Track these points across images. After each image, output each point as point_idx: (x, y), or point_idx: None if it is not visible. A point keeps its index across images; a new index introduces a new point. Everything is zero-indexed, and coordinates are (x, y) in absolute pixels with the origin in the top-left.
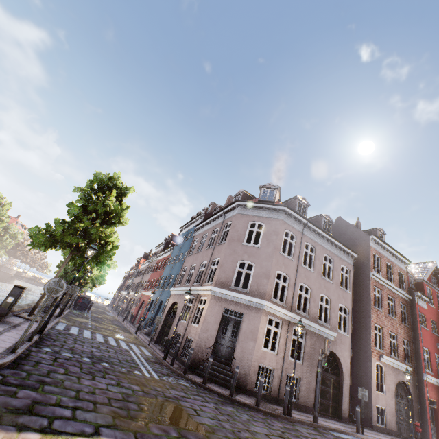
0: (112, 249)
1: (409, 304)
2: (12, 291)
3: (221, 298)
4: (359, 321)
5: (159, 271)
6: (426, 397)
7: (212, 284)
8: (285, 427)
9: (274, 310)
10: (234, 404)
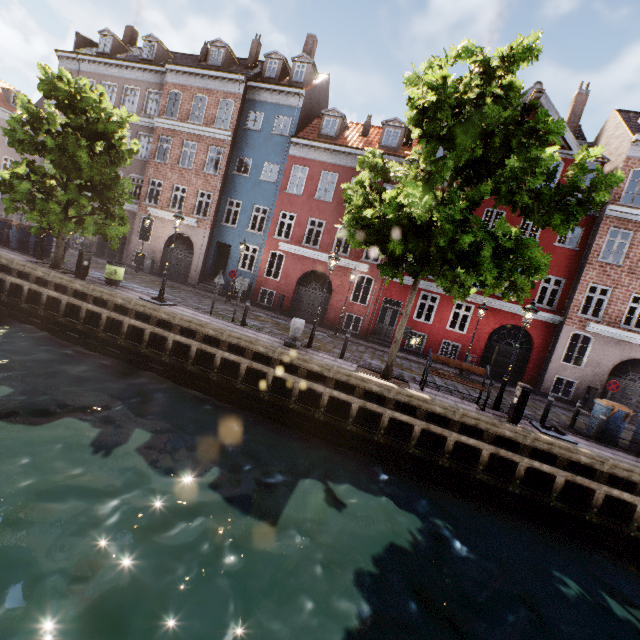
0: None
1: None
2: None
3: None
4: None
5: None
6: None
7: None
8: None
9: None
10: None
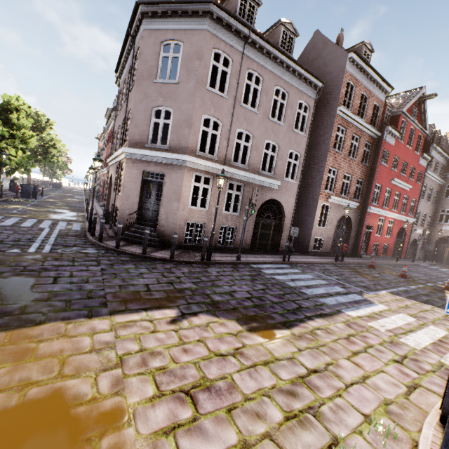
0: None
1: (375, 143)
2: None
3: (138, 161)
4: (315, 167)
5: (110, 145)
6: (364, 225)
7: (126, 145)
8: (191, 272)
9: (200, 165)
10: (144, 260)
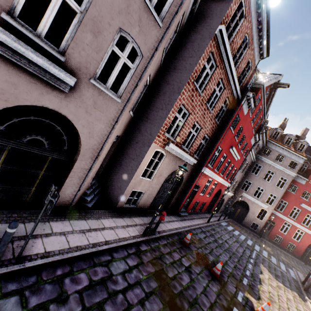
0: None
1: (233, 104)
2: None
3: None
4: (164, 97)
5: None
6: (194, 184)
7: None
8: None
9: None
10: None
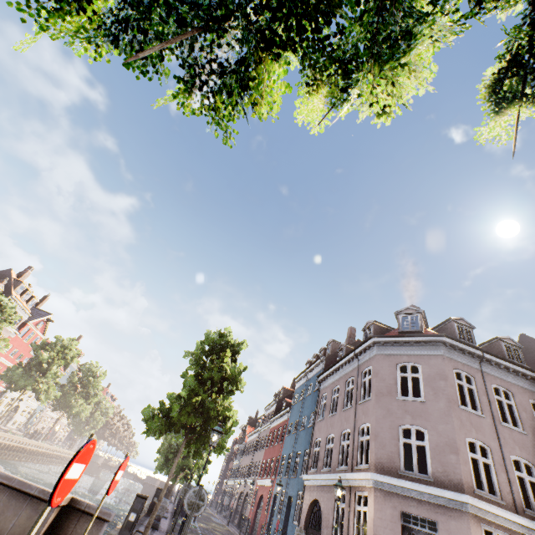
0: (231, 426)
1: None
2: (133, 504)
3: (390, 493)
4: None
5: (276, 446)
6: None
7: (369, 468)
8: None
9: (486, 512)
10: None
